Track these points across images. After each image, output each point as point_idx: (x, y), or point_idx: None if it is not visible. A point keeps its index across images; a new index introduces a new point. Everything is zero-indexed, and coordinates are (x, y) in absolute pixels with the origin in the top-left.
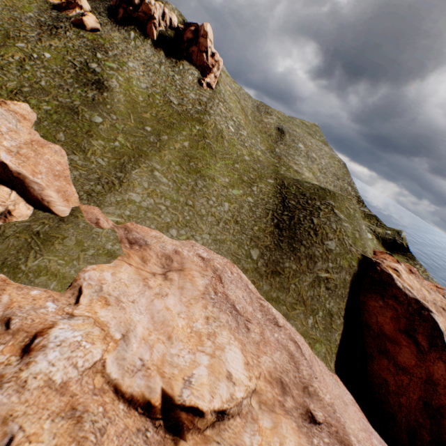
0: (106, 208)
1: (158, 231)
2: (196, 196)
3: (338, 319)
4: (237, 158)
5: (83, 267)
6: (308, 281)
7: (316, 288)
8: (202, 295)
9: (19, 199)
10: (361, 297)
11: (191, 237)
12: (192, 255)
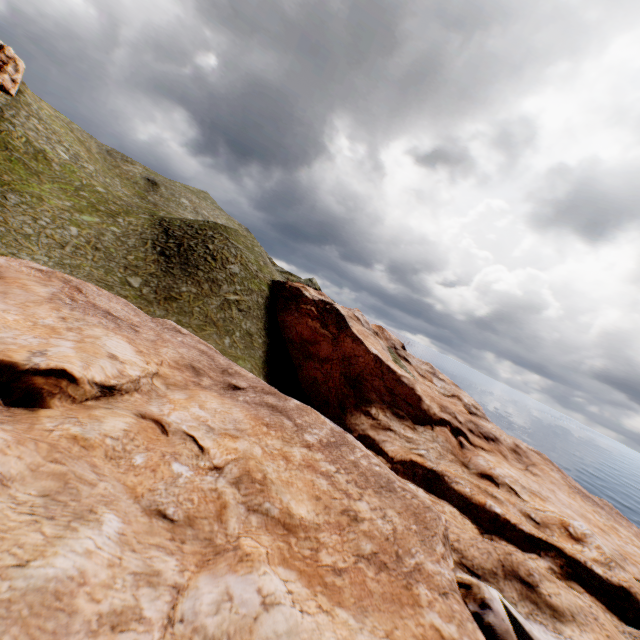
0: None
1: None
2: (8, 211)
3: (260, 339)
4: (82, 188)
5: None
6: (216, 304)
7: (227, 311)
8: (48, 300)
9: None
10: (279, 318)
11: (12, 255)
12: (18, 265)
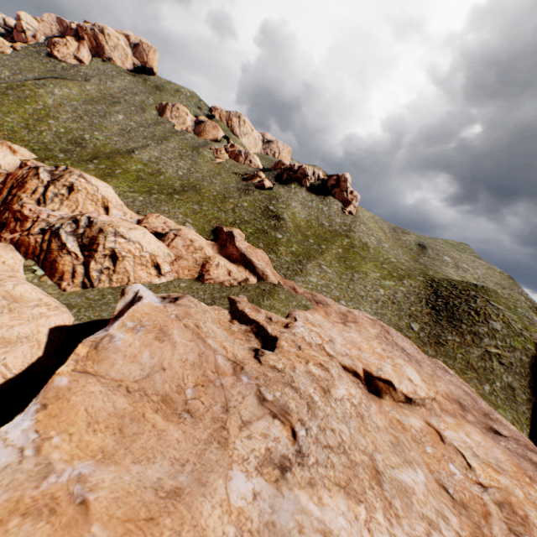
0: (297, 282)
1: (332, 300)
2: (354, 283)
3: (522, 395)
4: (383, 262)
5: (292, 309)
6: (476, 353)
7: (486, 361)
8: (375, 337)
9: (250, 274)
10: None
11: (357, 308)
12: (361, 315)
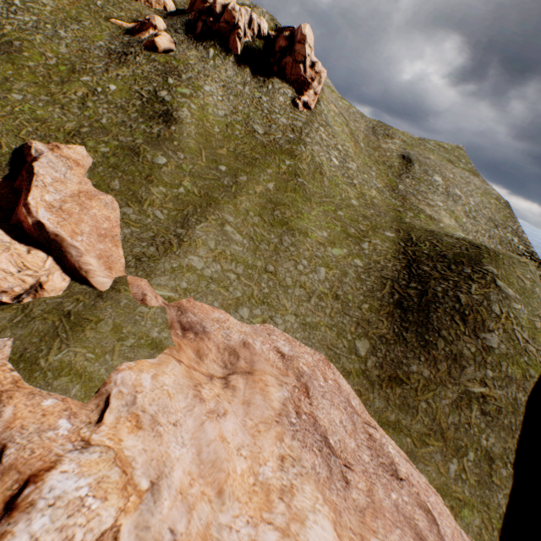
0: (157, 278)
1: (223, 311)
2: (279, 258)
3: (503, 467)
4: (341, 202)
5: (117, 364)
6: (449, 397)
7: (463, 410)
8: (277, 418)
9: (54, 267)
10: None
11: (269, 319)
12: (267, 349)
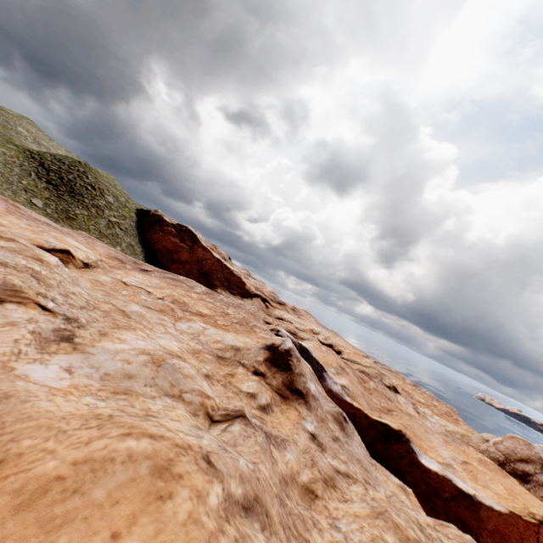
0: None
1: None
2: None
3: (138, 249)
4: None
5: None
6: (104, 224)
7: (113, 229)
8: (9, 213)
9: None
10: (148, 236)
11: None
12: None
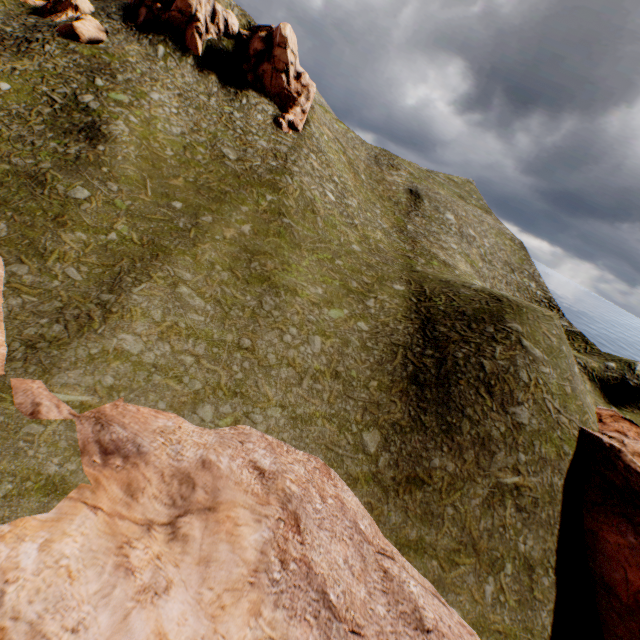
0: (62, 374)
1: (173, 414)
2: (258, 327)
3: (545, 575)
4: (339, 247)
5: None
6: (480, 495)
7: (496, 509)
8: (251, 577)
9: None
10: (586, 521)
11: (244, 417)
12: (239, 467)
